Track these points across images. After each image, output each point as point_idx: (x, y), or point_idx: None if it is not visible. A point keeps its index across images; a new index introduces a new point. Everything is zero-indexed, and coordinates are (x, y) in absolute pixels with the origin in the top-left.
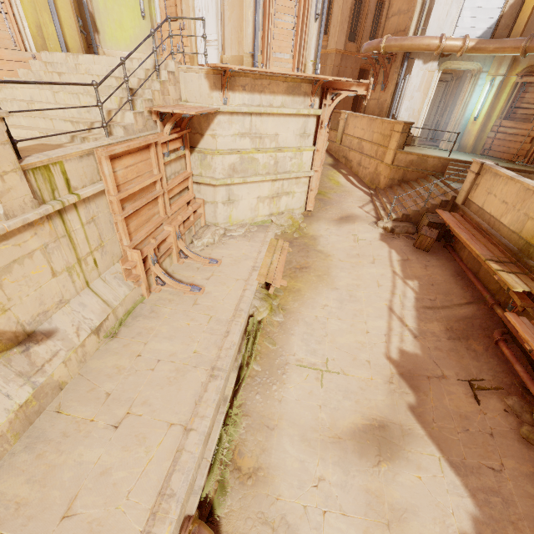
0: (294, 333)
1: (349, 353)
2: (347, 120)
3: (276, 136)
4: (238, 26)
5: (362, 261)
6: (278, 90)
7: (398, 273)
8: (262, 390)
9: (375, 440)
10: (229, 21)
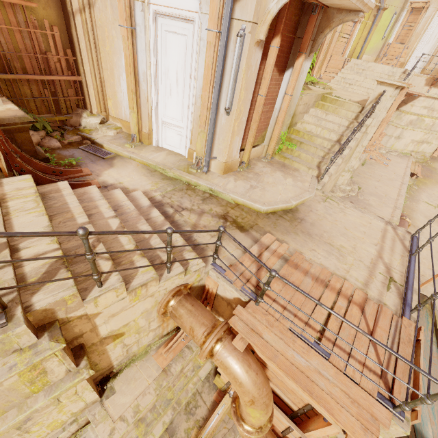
0: (422, 194)
1: None
2: None
3: None
4: None
5: None
6: None
7: None
8: (409, 202)
9: None
10: None
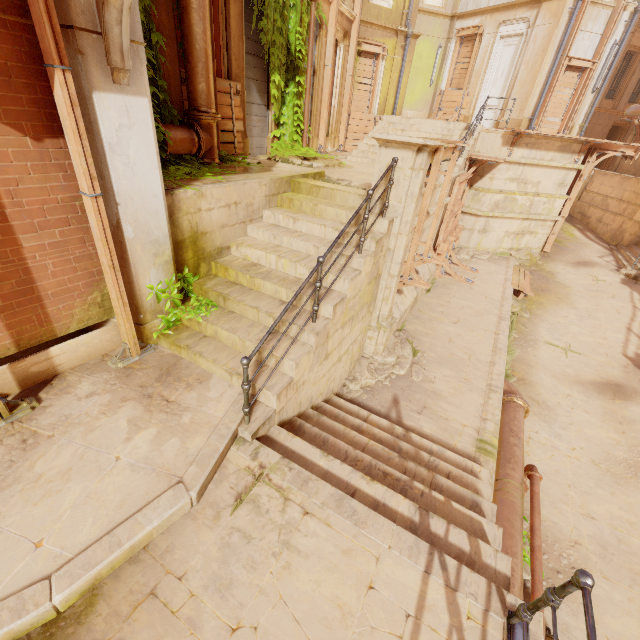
0: (541, 326)
1: (588, 346)
2: (592, 177)
3: (538, 183)
4: (524, 98)
5: (601, 295)
6: (552, 148)
7: (639, 308)
8: (521, 347)
9: (611, 389)
10: (517, 94)
